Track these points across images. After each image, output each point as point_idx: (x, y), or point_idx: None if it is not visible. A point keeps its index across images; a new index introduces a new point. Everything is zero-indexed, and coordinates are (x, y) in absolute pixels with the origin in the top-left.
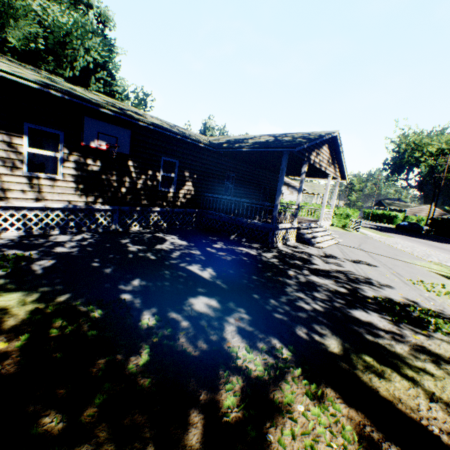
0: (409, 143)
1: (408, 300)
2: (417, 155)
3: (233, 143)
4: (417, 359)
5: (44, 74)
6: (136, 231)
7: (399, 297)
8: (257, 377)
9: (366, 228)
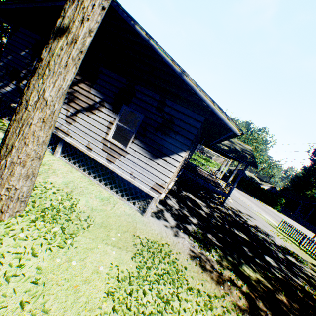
0: None
1: (284, 246)
2: None
3: None
4: (314, 278)
5: None
6: (174, 189)
7: (281, 244)
8: (315, 294)
9: None
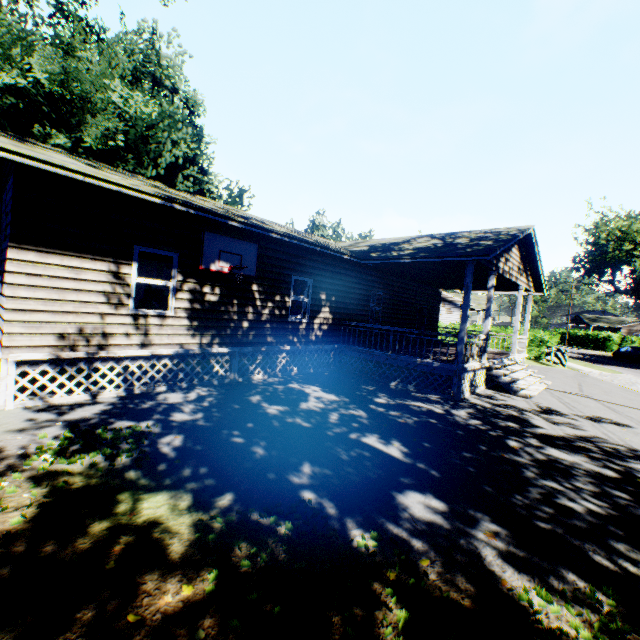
0: (613, 230)
1: None
2: (627, 247)
3: (383, 251)
4: None
5: (146, 181)
6: (260, 381)
7: None
8: None
9: (570, 358)
